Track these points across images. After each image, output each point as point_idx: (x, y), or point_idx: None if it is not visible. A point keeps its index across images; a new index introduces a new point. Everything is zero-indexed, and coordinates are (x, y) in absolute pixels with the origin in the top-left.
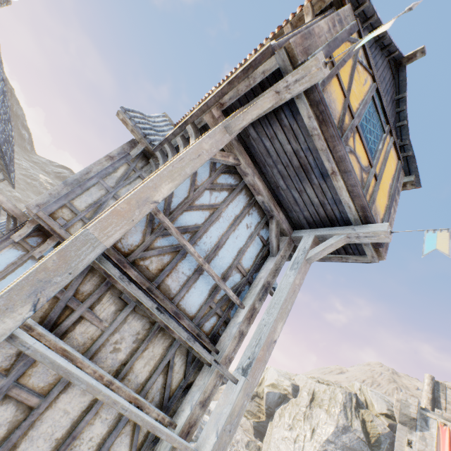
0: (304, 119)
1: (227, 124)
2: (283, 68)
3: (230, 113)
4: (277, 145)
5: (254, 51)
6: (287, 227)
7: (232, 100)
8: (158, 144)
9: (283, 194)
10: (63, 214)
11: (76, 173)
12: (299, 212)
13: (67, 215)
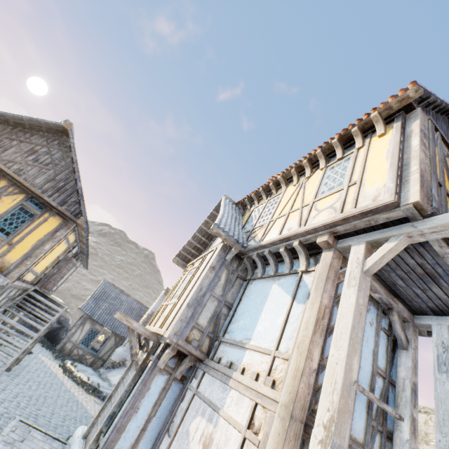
0: (433, 247)
1: (366, 269)
2: (411, 217)
3: (342, 237)
4: (397, 259)
5: (318, 148)
6: (407, 315)
7: (347, 231)
8: (253, 248)
9: (401, 289)
10: (193, 335)
11: (193, 293)
12: (421, 302)
13: (196, 335)
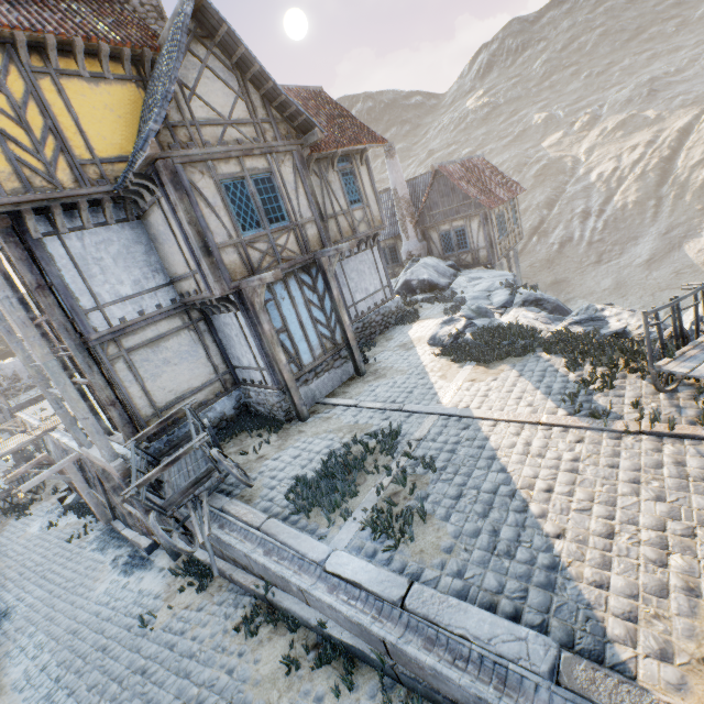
0: None
1: None
2: None
3: None
4: None
5: None
6: None
7: None
8: None
9: None
10: None
11: None
12: None
13: None
